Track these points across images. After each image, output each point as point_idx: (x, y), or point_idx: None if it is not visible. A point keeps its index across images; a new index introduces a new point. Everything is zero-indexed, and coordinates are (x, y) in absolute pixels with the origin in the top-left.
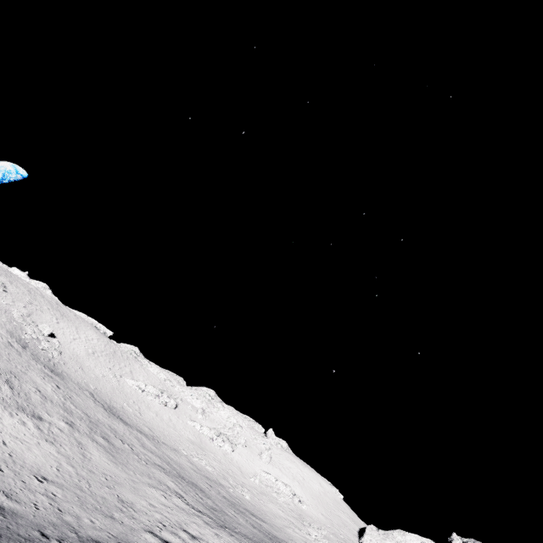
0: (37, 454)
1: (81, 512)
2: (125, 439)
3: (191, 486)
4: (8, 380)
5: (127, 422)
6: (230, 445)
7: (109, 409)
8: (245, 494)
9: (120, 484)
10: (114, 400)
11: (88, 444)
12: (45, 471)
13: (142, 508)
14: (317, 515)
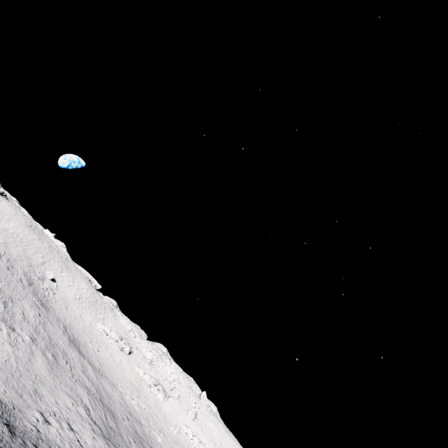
0: None
1: (2, 384)
2: (71, 362)
3: (105, 409)
4: (6, 302)
5: (83, 354)
6: (163, 395)
7: (73, 340)
8: (159, 437)
9: (43, 384)
10: (81, 336)
11: (38, 355)
12: None
13: (48, 401)
14: None
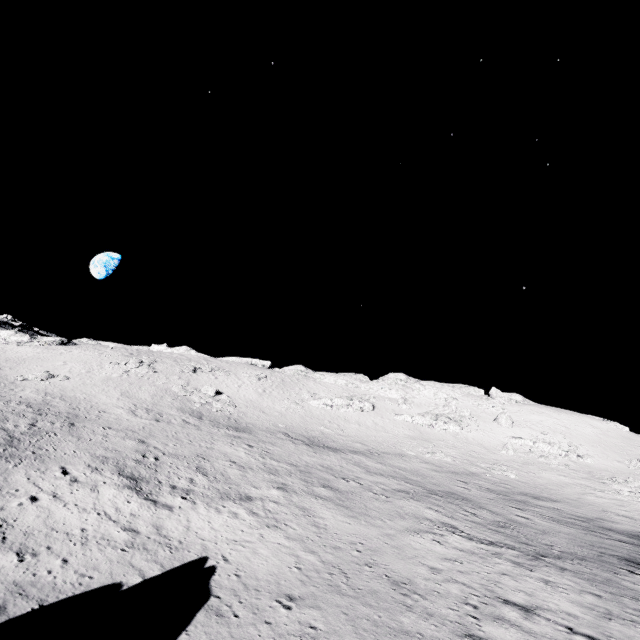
0: (266, 555)
1: None
2: (346, 473)
3: (450, 501)
4: (199, 467)
5: (336, 448)
6: (455, 425)
7: (310, 442)
8: (507, 473)
9: (377, 552)
10: (309, 429)
11: (313, 505)
12: (285, 581)
13: (427, 584)
14: (612, 465)
